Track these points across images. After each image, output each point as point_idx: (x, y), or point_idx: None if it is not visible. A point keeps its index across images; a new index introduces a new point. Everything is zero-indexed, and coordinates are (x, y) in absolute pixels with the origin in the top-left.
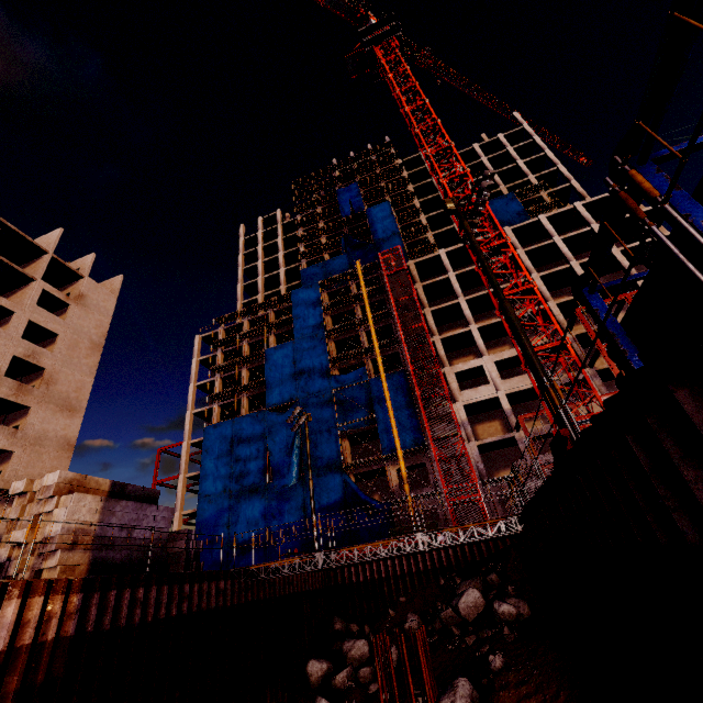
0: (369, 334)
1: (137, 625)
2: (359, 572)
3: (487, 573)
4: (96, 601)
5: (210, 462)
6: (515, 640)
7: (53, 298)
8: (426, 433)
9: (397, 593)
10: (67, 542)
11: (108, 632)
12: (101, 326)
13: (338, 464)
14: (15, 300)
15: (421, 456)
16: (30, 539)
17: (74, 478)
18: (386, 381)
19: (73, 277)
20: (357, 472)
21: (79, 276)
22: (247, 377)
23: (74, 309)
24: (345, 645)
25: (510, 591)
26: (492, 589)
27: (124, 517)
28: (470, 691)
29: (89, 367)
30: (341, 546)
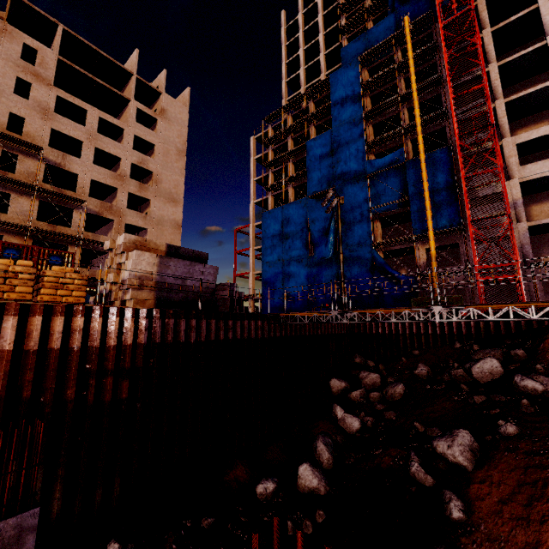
0: (412, 111)
1: (194, 342)
2: (379, 327)
3: (510, 347)
4: (159, 324)
5: (268, 239)
6: (535, 414)
7: (145, 115)
8: (465, 214)
9: (411, 347)
10: (136, 284)
11: (171, 344)
12: (181, 136)
13: (368, 242)
14: (123, 120)
15: (454, 237)
16: (118, 280)
17: (136, 240)
18: (425, 162)
19: (155, 95)
20: (386, 250)
21: (158, 93)
22: (292, 170)
23: (160, 122)
24: (361, 374)
25: (538, 368)
26: (514, 361)
27: (177, 271)
28: (470, 442)
29: (179, 169)
30: (366, 306)
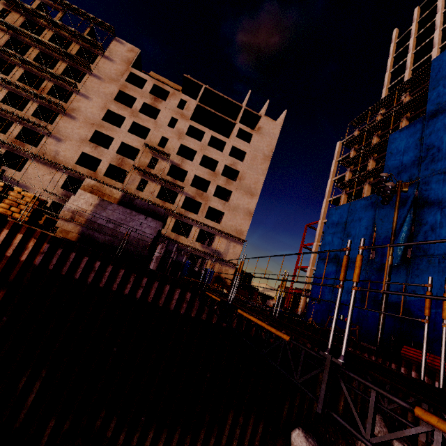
0: None
1: (89, 283)
2: None
3: None
4: (58, 253)
5: (328, 235)
6: None
7: (246, 133)
8: None
9: None
10: (68, 216)
11: (63, 276)
12: (270, 145)
13: None
14: (230, 137)
15: None
16: None
17: (95, 185)
18: None
19: (257, 118)
20: None
21: (259, 116)
22: (372, 167)
23: (255, 136)
24: None
25: None
26: None
27: (114, 215)
28: None
29: (262, 170)
30: None
